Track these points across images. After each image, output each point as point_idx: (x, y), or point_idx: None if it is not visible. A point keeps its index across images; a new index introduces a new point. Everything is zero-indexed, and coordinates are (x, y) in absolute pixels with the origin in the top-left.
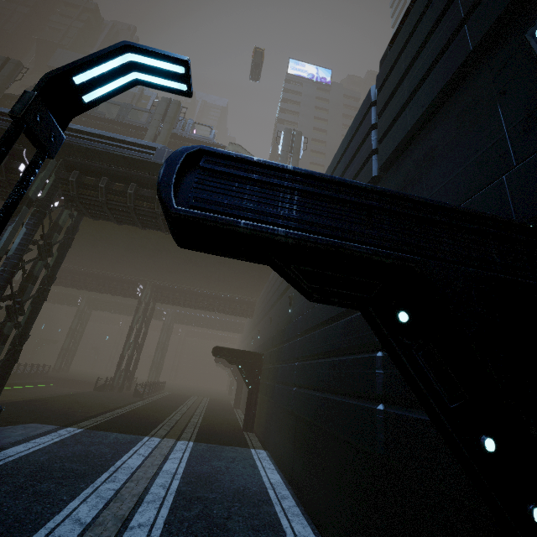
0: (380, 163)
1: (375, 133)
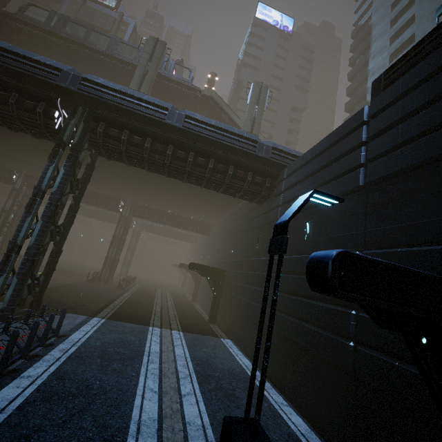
0: (368, 179)
1: (364, 150)
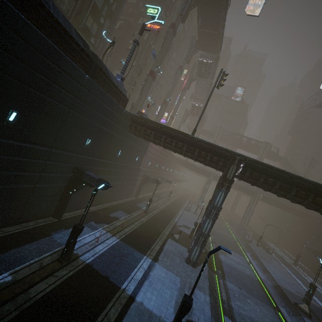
0: None
1: None
